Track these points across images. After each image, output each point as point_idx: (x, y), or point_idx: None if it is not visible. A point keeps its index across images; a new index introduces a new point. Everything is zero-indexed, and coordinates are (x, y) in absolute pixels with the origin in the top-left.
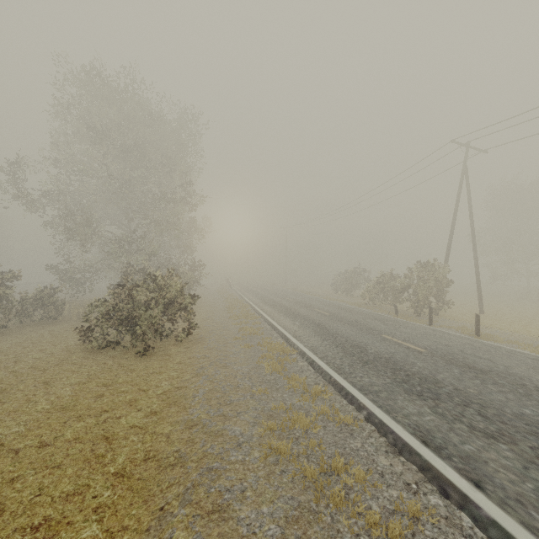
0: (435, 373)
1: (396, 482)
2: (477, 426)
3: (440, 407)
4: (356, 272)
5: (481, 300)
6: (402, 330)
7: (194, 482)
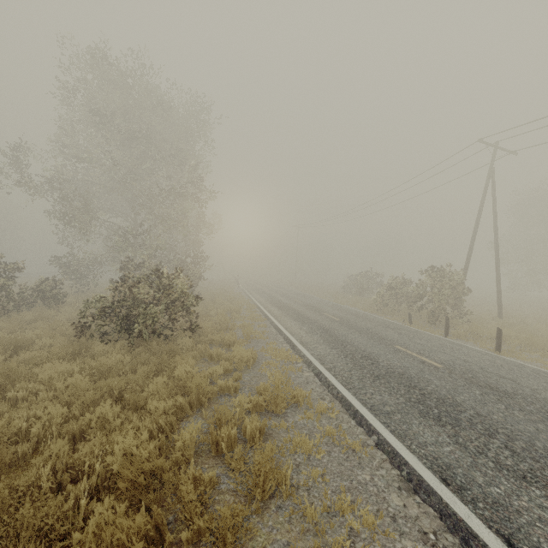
0: (454, 394)
1: (410, 530)
2: (504, 463)
3: (460, 435)
4: (369, 276)
5: (501, 311)
6: (417, 341)
7: (176, 515)
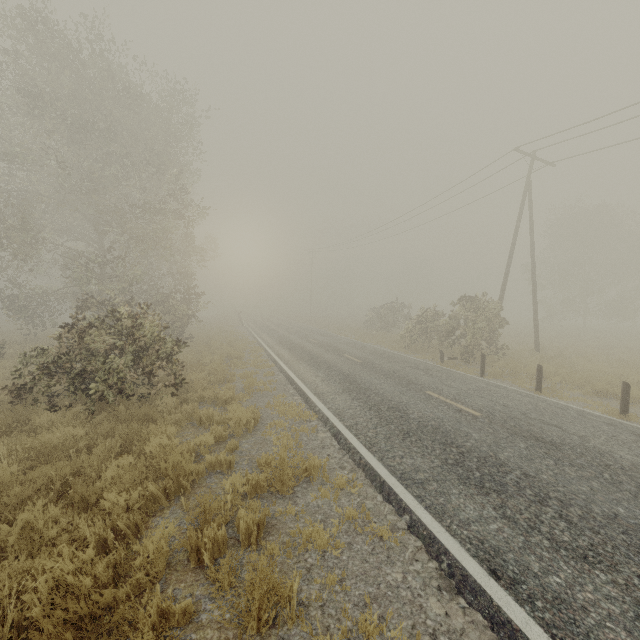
0: (497, 449)
1: None
2: (561, 539)
3: (508, 506)
4: (395, 308)
5: (538, 344)
6: (451, 384)
7: None
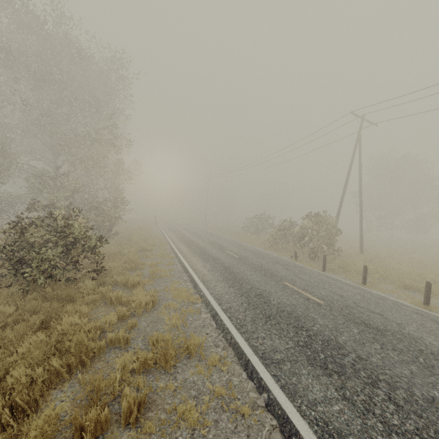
0: (336, 334)
1: None
2: (392, 423)
3: (347, 387)
4: (264, 218)
5: (362, 248)
6: (302, 277)
7: None
